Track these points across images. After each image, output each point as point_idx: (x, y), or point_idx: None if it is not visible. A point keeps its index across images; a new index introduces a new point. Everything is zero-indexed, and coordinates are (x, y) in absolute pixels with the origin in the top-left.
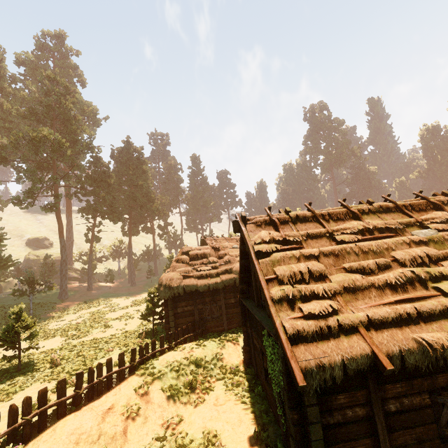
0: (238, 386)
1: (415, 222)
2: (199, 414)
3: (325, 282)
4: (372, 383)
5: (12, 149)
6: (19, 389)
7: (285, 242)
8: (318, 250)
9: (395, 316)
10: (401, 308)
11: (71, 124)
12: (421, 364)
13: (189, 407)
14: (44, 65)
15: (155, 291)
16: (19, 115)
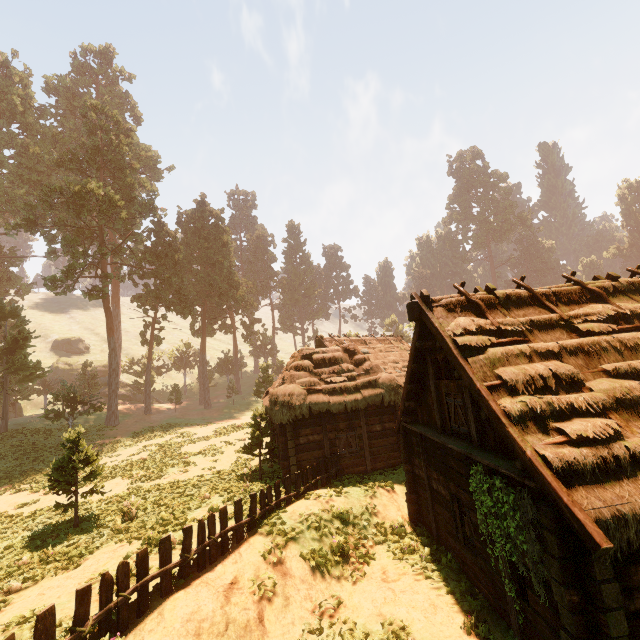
0: (411, 552)
1: None
2: (365, 595)
3: (582, 391)
4: None
5: (45, 209)
6: (86, 552)
7: (499, 333)
8: (556, 344)
9: None
10: None
11: (124, 176)
12: None
13: (345, 584)
14: (84, 93)
15: (263, 412)
16: (54, 161)
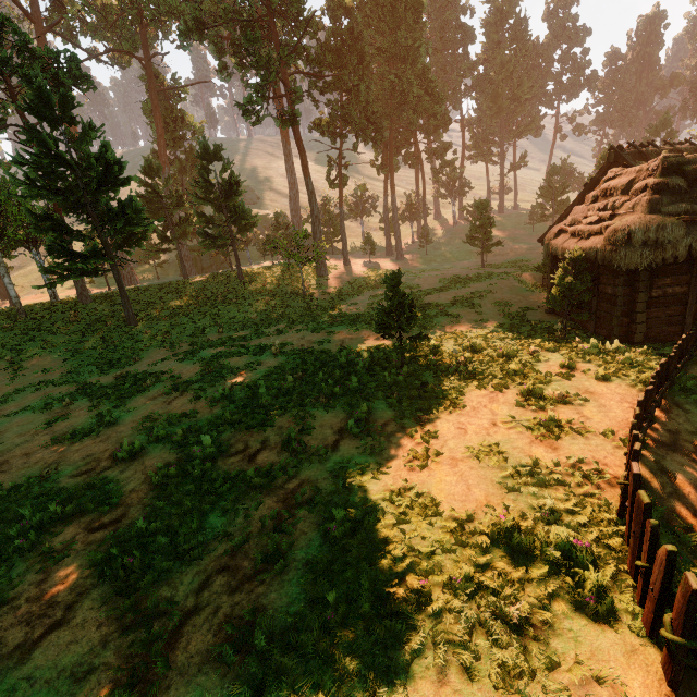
0: None
1: None
2: None
3: None
4: None
5: None
6: (455, 394)
7: None
8: None
9: None
10: None
11: None
12: None
13: None
14: None
15: (579, 257)
16: None
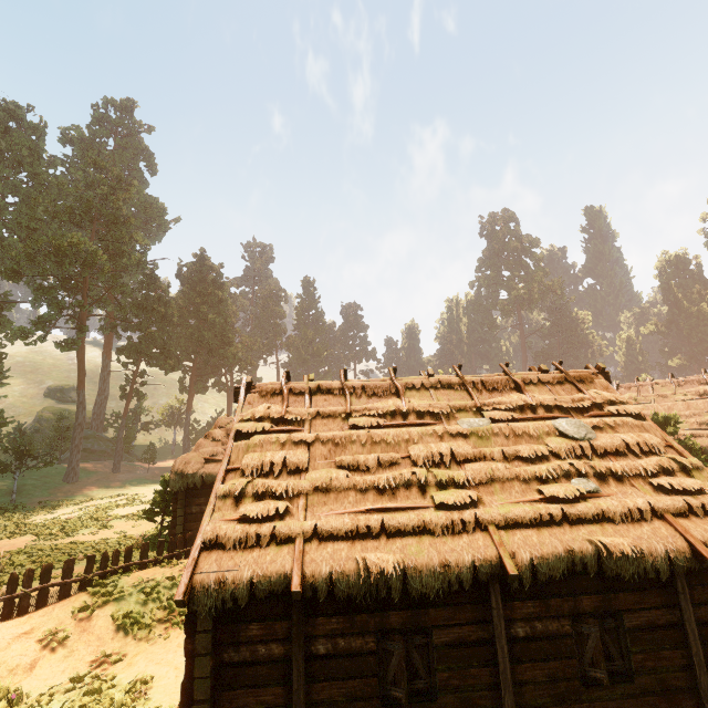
0: None
1: (472, 407)
2: (149, 655)
3: (300, 478)
4: (297, 612)
5: (27, 260)
6: None
7: (283, 421)
8: (314, 435)
9: (351, 529)
10: (364, 519)
11: (118, 229)
12: (355, 592)
13: (142, 645)
14: (99, 144)
15: None
16: (47, 213)
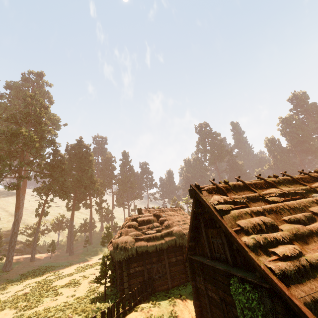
0: None
1: (310, 189)
2: None
3: (278, 231)
4: None
5: None
6: None
7: (234, 203)
8: (261, 207)
9: None
10: None
11: (41, 127)
12: None
13: None
14: (26, 90)
15: (108, 254)
16: (3, 118)
